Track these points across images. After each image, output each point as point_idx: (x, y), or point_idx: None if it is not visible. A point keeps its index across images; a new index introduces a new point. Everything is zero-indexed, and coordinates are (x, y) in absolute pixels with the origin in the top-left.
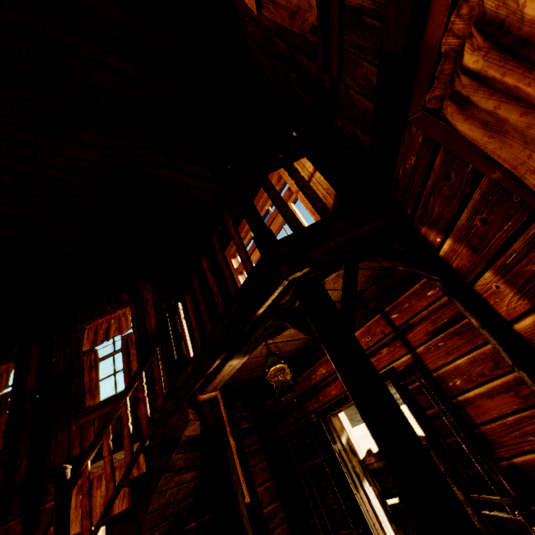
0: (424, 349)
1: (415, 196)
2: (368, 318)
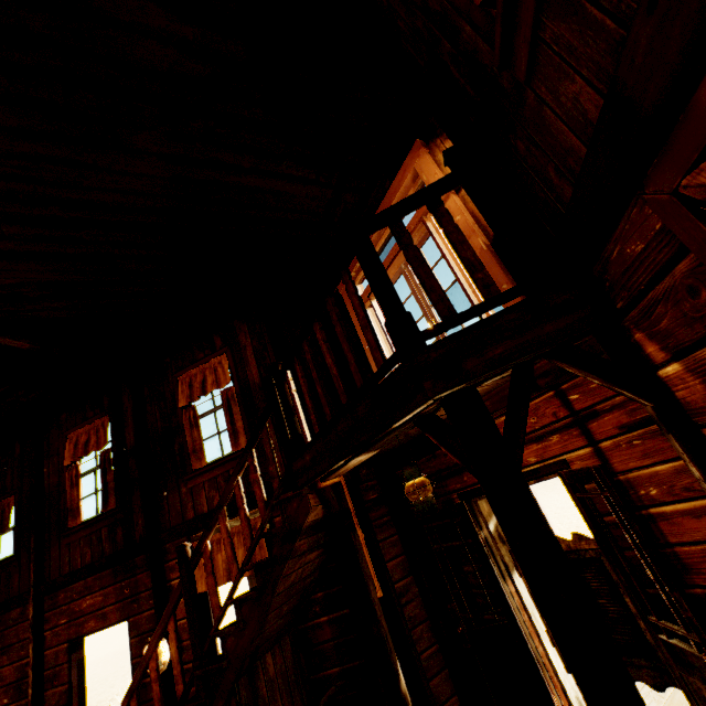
0: (611, 444)
1: (632, 292)
2: (536, 394)
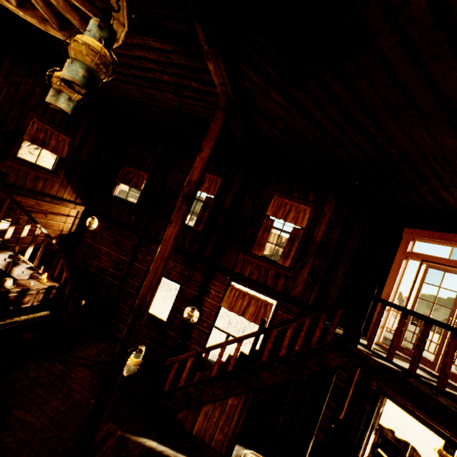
0: None
1: None
2: None
